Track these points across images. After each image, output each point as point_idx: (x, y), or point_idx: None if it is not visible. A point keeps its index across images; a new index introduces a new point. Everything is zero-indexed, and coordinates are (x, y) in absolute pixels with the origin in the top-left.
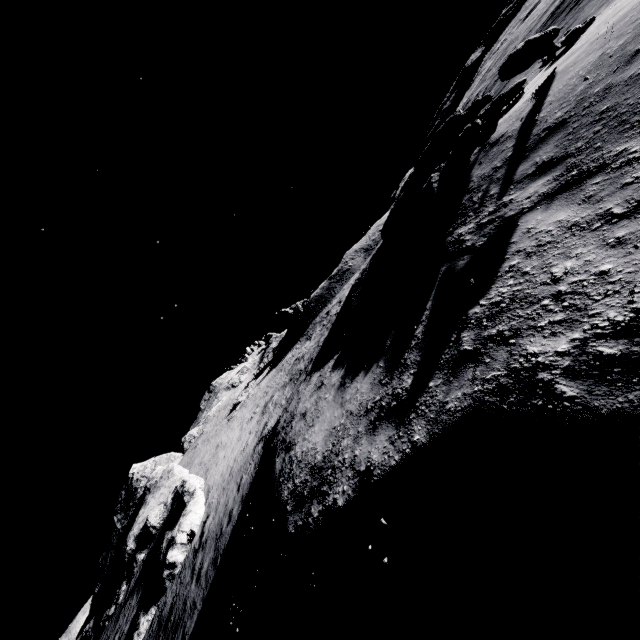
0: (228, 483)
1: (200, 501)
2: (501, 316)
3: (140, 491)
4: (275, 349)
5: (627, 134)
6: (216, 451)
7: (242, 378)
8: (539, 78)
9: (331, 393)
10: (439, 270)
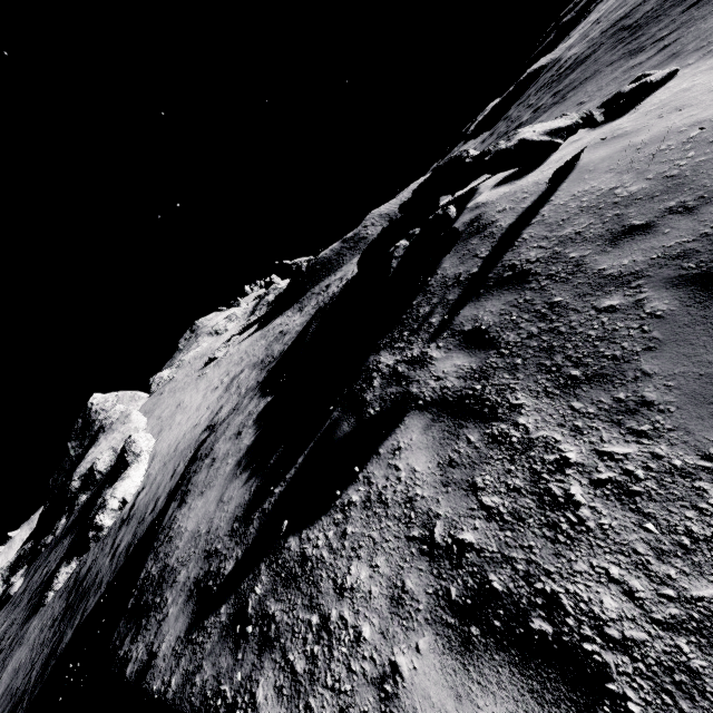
0: (169, 460)
1: (142, 467)
2: (290, 589)
3: (98, 424)
4: (270, 303)
5: (540, 377)
6: (175, 411)
7: (228, 326)
8: (576, 140)
9: (232, 462)
10: (332, 412)
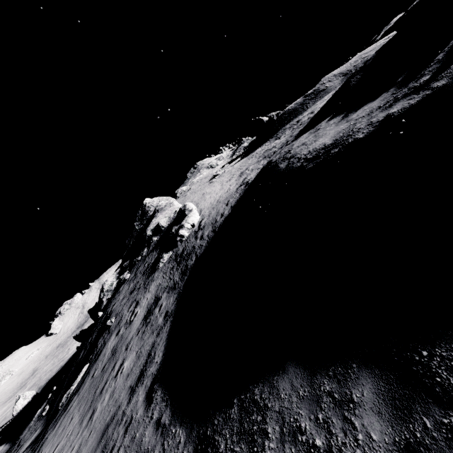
0: (217, 205)
1: (196, 214)
2: None
3: (150, 213)
4: (246, 147)
5: None
6: (203, 196)
7: (218, 163)
8: None
9: (332, 126)
10: None
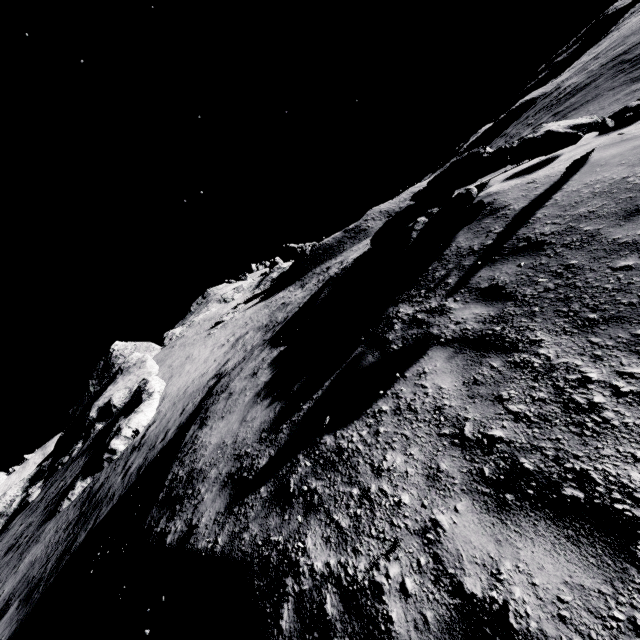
0: (179, 401)
1: (154, 405)
2: (329, 471)
3: (116, 367)
4: (274, 280)
5: (558, 320)
6: (185, 361)
7: (235, 296)
8: (584, 144)
9: (250, 394)
10: (356, 348)
